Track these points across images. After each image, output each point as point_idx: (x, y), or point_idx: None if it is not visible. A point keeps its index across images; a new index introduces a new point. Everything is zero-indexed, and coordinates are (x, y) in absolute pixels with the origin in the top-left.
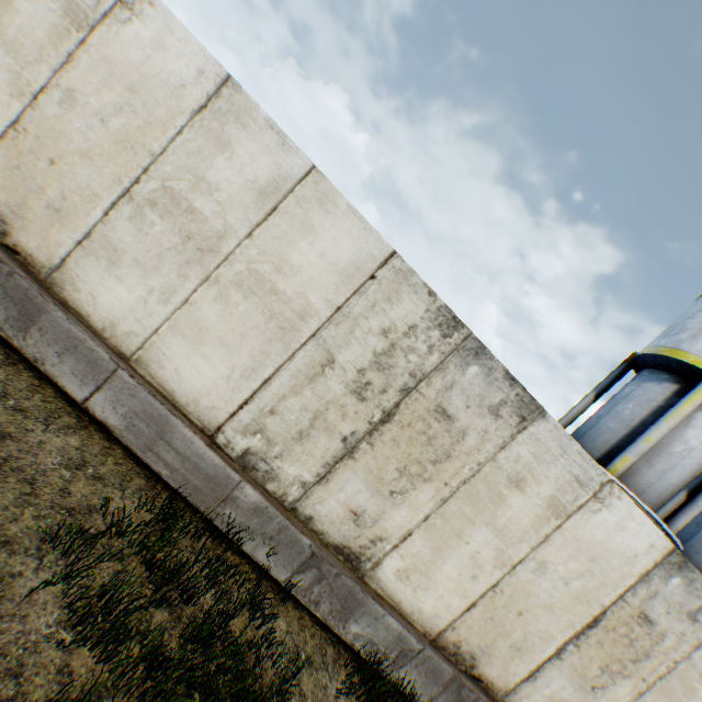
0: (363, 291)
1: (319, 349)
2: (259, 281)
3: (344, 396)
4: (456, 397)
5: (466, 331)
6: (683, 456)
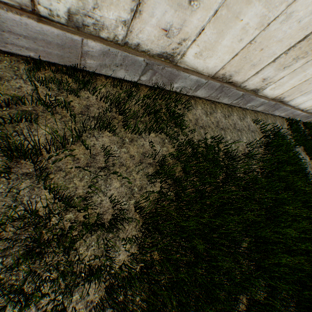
0: None
1: None
2: None
3: None
4: None
5: None
6: None
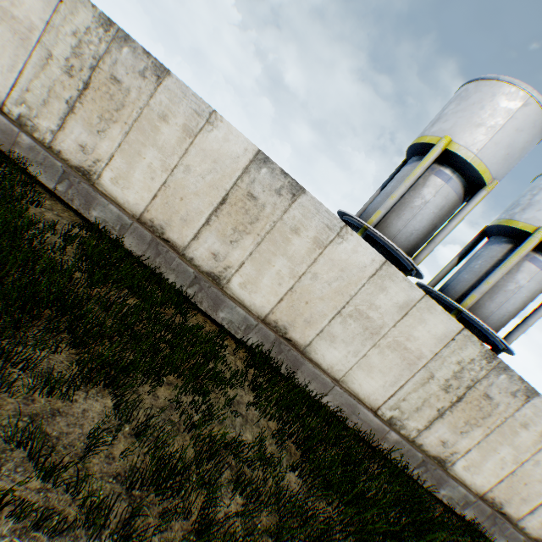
0: (59, 11)
1: (44, 50)
2: (6, 14)
3: (63, 76)
4: (120, 69)
5: (117, 28)
6: (422, 208)
